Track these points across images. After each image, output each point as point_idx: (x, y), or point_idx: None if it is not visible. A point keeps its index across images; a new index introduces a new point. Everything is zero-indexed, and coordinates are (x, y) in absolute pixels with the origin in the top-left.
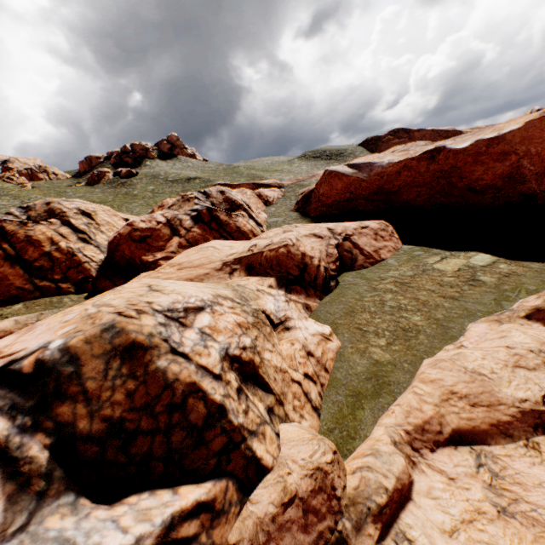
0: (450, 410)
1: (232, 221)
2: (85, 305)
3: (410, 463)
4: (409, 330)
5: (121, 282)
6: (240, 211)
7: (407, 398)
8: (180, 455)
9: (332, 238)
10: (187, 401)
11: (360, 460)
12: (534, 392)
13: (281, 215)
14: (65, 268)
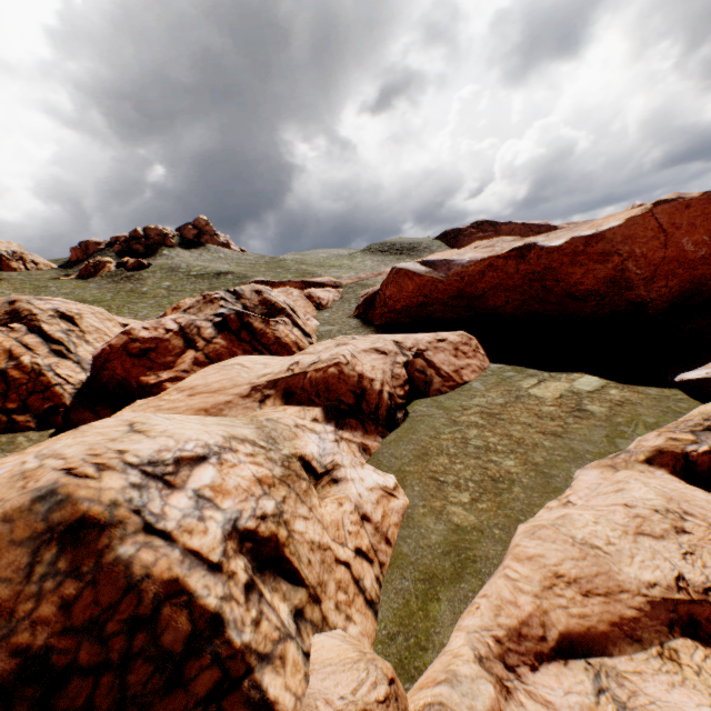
0: (555, 603)
1: (270, 330)
2: (25, 454)
3: (503, 691)
4: (500, 480)
5: (107, 412)
6: (282, 317)
7: (497, 586)
8: (141, 707)
9: (400, 353)
10: (161, 611)
11: (430, 691)
12: (664, 571)
13: (337, 323)
14: (25, 393)
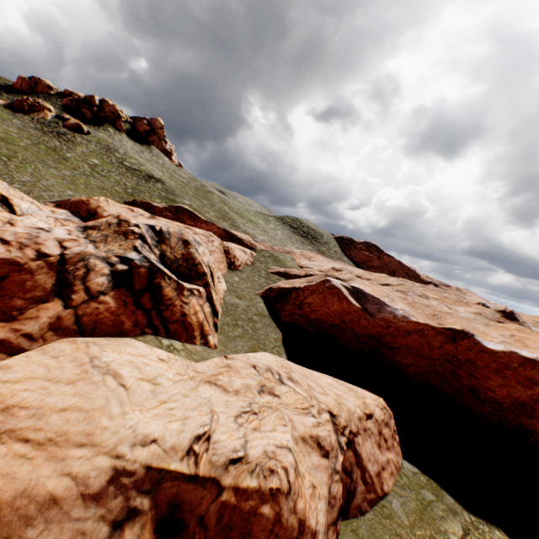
0: None
1: (180, 302)
2: None
3: None
4: None
5: None
6: (199, 284)
7: None
8: None
9: (338, 446)
10: None
11: None
12: None
13: (244, 297)
14: None
